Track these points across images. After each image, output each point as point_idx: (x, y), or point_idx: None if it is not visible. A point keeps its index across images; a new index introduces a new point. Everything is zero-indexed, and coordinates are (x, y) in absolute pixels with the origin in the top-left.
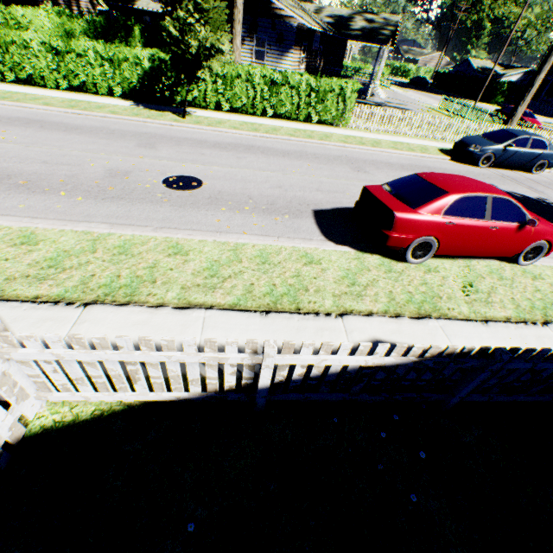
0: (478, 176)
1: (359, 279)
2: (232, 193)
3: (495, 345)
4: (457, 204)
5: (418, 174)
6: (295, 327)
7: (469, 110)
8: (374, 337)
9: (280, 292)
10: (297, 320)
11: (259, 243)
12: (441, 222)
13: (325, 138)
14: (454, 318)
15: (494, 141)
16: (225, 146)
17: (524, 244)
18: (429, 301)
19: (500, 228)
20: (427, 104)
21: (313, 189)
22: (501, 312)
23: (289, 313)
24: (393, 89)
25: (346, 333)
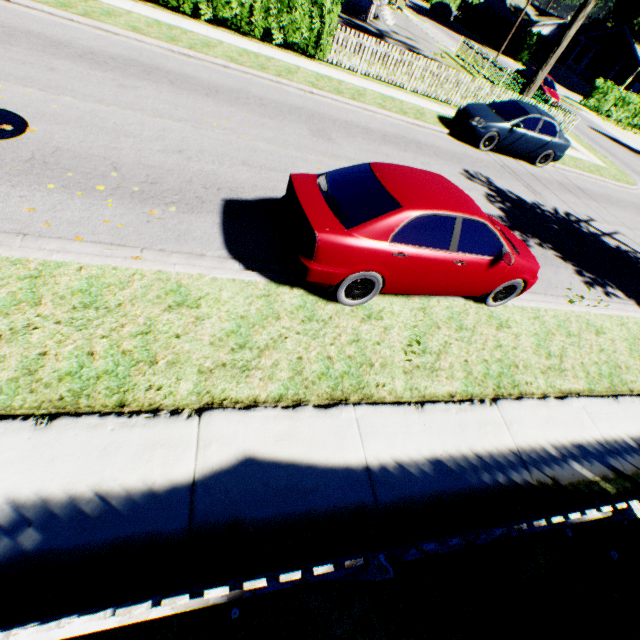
0: (475, 163)
1: (255, 336)
2: (82, 154)
3: (424, 444)
4: (413, 226)
5: (373, 164)
6: (102, 447)
7: (488, 64)
8: (246, 451)
9: (98, 369)
10: (111, 431)
11: (94, 263)
12: (387, 252)
13: (285, 74)
14: (382, 401)
15: (502, 116)
16: (106, 60)
17: (496, 283)
18: (353, 374)
19: (468, 263)
20: (443, 45)
21: (237, 161)
22: (447, 385)
23: (99, 415)
24: (407, 14)
25: (197, 450)
